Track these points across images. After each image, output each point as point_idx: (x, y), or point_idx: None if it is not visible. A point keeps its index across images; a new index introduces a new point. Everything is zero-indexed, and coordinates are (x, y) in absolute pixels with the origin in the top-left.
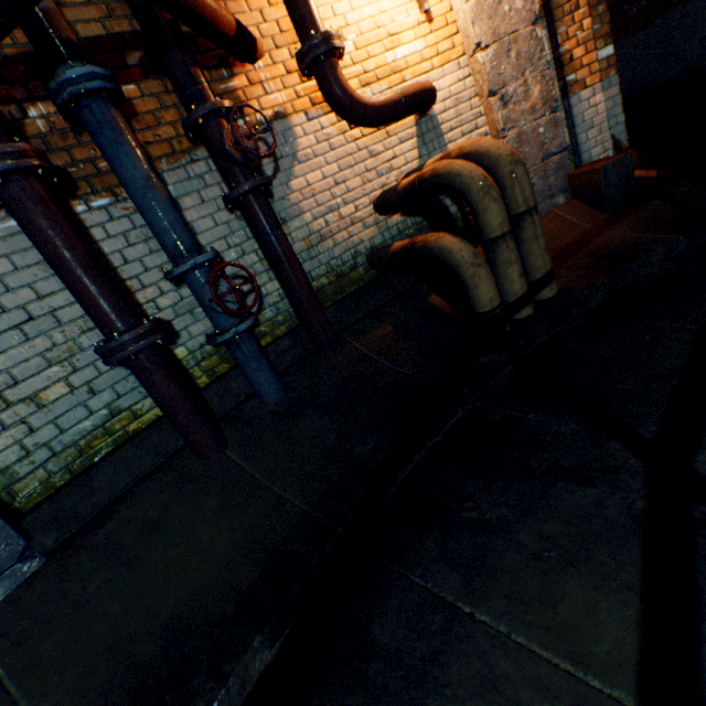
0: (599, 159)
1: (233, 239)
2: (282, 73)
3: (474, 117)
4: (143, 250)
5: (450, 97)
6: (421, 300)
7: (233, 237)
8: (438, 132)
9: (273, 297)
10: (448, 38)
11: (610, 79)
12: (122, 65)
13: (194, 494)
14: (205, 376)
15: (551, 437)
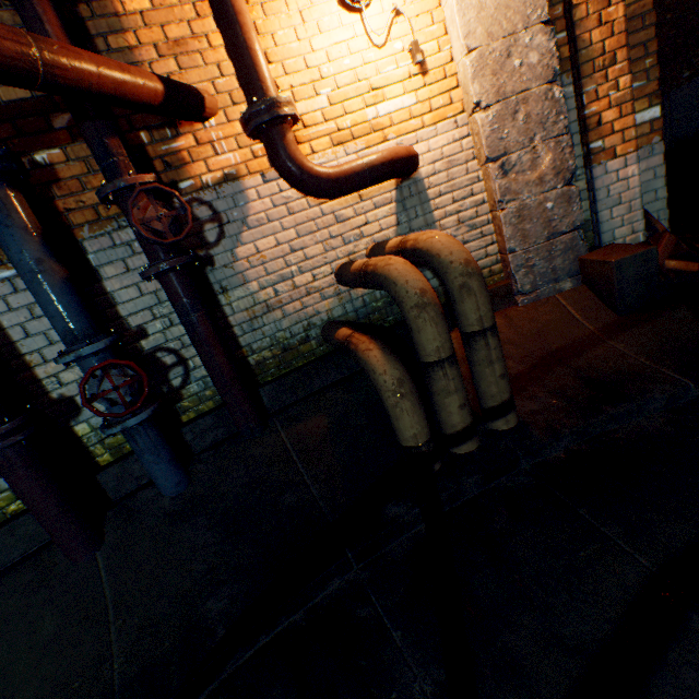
0: (622, 243)
1: (160, 310)
2: (239, 131)
3: (470, 182)
4: (50, 323)
5: (442, 159)
6: (372, 389)
7: (160, 307)
8: (423, 197)
9: (202, 370)
10: (445, 92)
11: (653, 146)
12: (48, 128)
13: (41, 607)
14: (109, 454)
15: (397, 694)
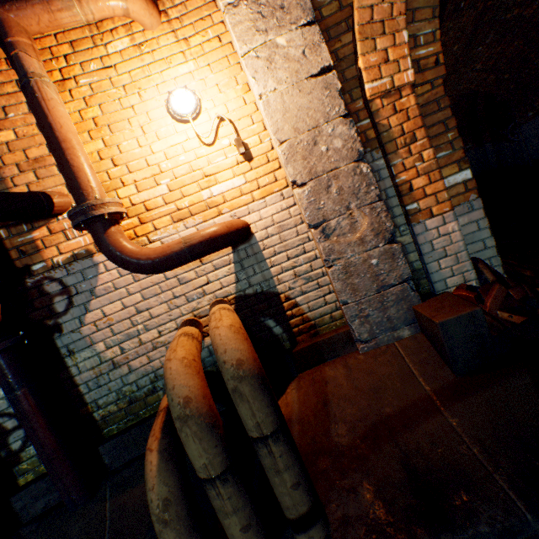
0: (453, 294)
1: None
2: None
3: (302, 241)
4: None
5: (273, 224)
6: None
7: None
8: (259, 257)
9: None
10: (270, 172)
11: (471, 202)
12: None
13: None
14: None
15: None
